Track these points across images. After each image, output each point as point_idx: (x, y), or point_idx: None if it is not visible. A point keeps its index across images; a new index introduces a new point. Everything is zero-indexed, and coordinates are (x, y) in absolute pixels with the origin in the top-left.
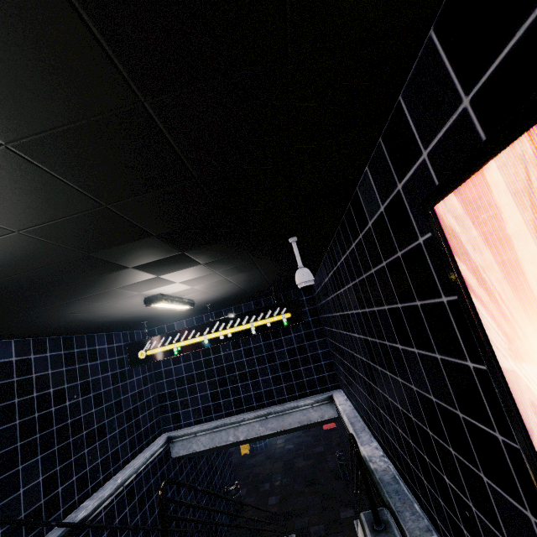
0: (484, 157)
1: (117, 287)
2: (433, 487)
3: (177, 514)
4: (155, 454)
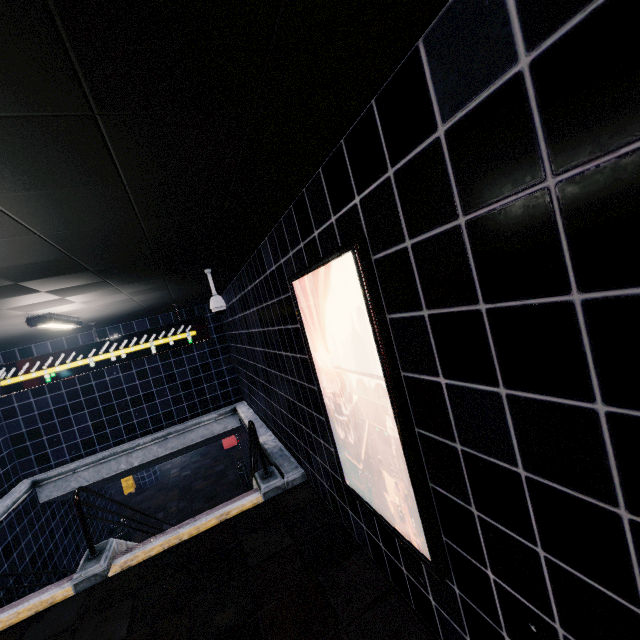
0: (303, 274)
1: (8, 308)
2: (299, 438)
3: (53, 559)
4: (18, 501)
